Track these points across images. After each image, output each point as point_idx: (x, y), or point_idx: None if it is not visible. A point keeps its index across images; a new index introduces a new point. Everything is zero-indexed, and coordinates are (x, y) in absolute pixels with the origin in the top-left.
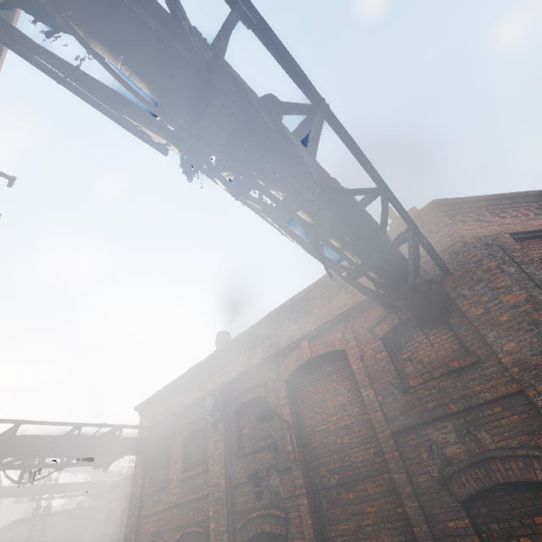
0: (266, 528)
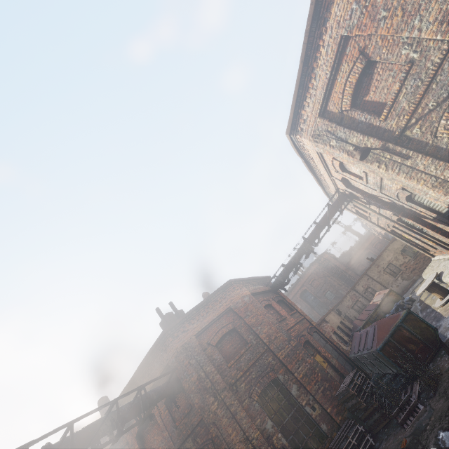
0: None
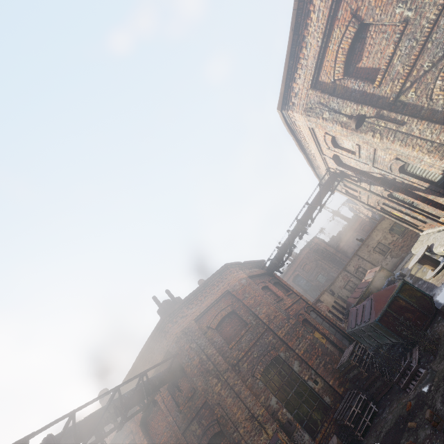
0: None
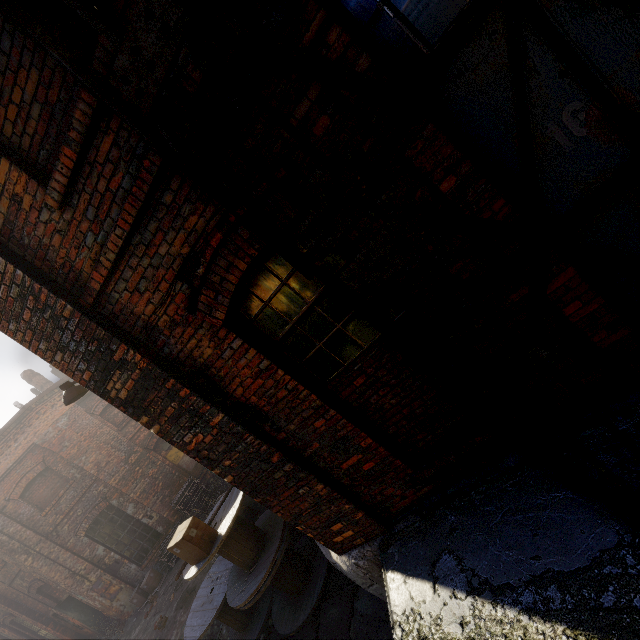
0: (10, 619)
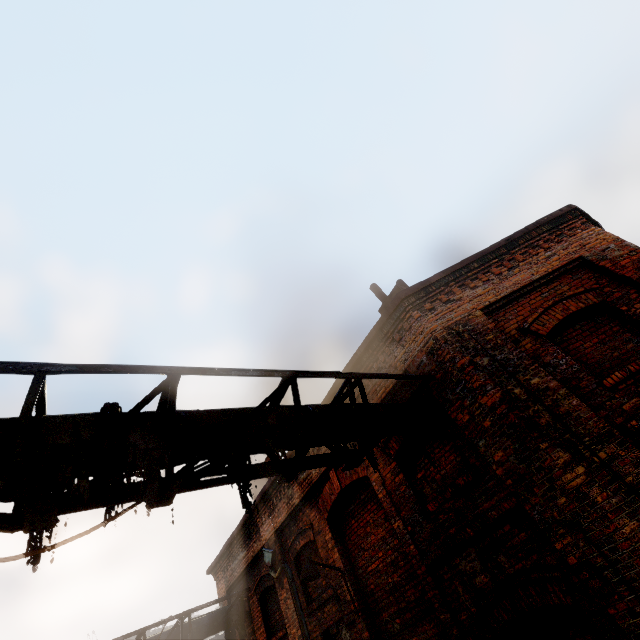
0: None
